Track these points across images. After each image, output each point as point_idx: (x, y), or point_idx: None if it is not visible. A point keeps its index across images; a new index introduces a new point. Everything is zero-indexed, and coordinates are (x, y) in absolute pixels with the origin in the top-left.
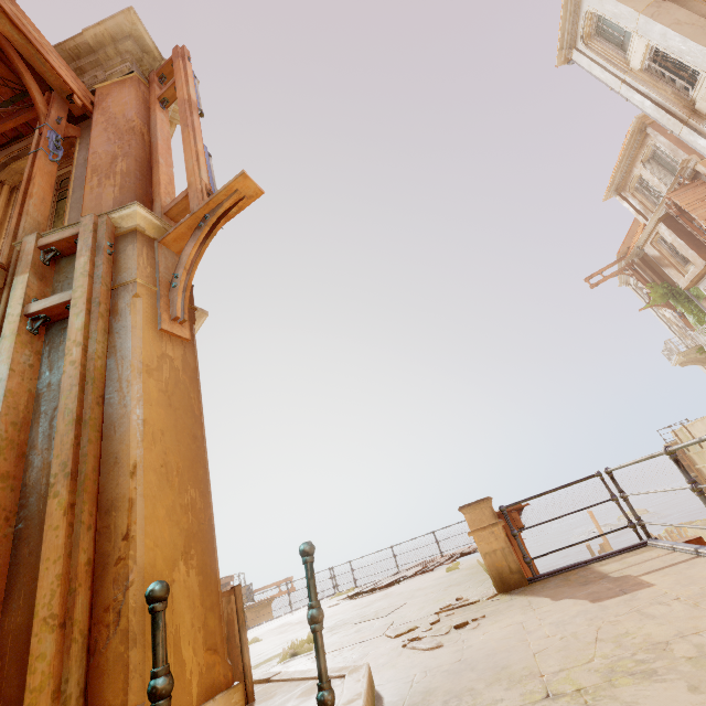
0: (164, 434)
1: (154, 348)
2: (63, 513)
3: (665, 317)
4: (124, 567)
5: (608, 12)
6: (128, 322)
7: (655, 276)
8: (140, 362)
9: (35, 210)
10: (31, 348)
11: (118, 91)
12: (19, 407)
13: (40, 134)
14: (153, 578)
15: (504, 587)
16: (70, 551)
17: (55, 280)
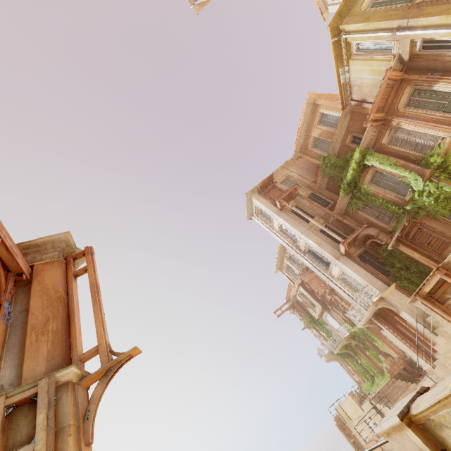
0: None
1: None
2: None
3: (314, 331)
4: None
5: (263, 209)
6: None
7: (304, 311)
8: None
9: None
10: None
11: (49, 268)
12: None
13: None
14: None
15: None
16: None
17: (9, 428)
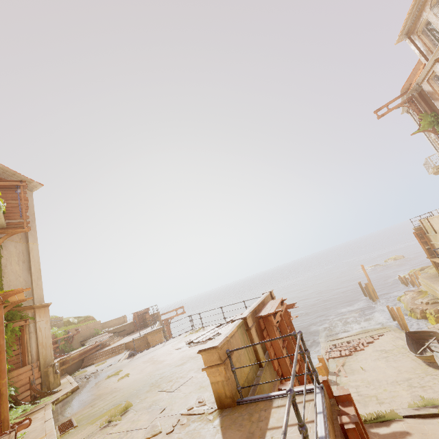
0: None
1: None
2: None
3: (431, 137)
4: None
5: None
6: None
7: (427, 107)
8: None
9: None
10: None
11: None
12: None
13: None
14: None
15: (221, 406)
16: None
17: None
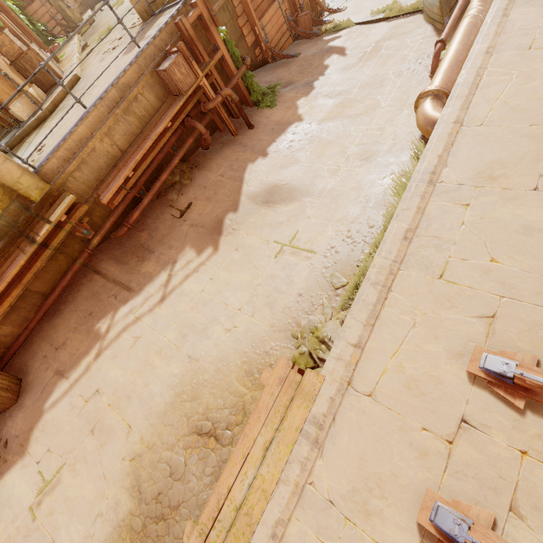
0: None
1: None
2: None
3: None
4: None
5: None
6: None
7: None
8: None
9: None
10: None
11: None
12: None
13: None
14: None
15: (143, 20)
16: None
17: None
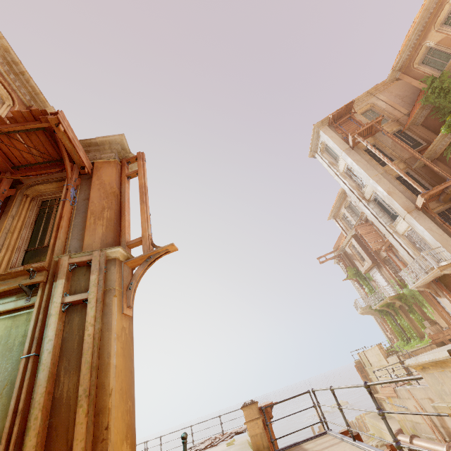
0: (122, 371)
1: (120, 324)
2: (85, 416)
3: (355, 285)
4: (105, 444)
5: (330, 145)
6: (111, 311)
7: (350, 263)
8: (115, 333)
9: (62, 235)
10: (62, 320)
11: (107, 167)
12: (55, 354)
13: (66, 188)
14: (116, 449)
15: None
16: (86, 435)
17: (72, 279)
